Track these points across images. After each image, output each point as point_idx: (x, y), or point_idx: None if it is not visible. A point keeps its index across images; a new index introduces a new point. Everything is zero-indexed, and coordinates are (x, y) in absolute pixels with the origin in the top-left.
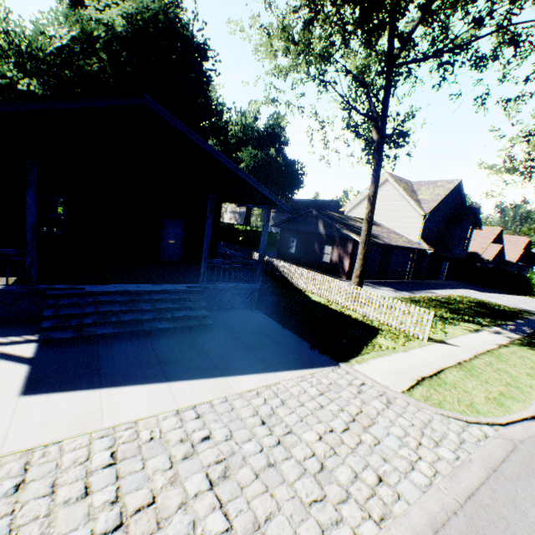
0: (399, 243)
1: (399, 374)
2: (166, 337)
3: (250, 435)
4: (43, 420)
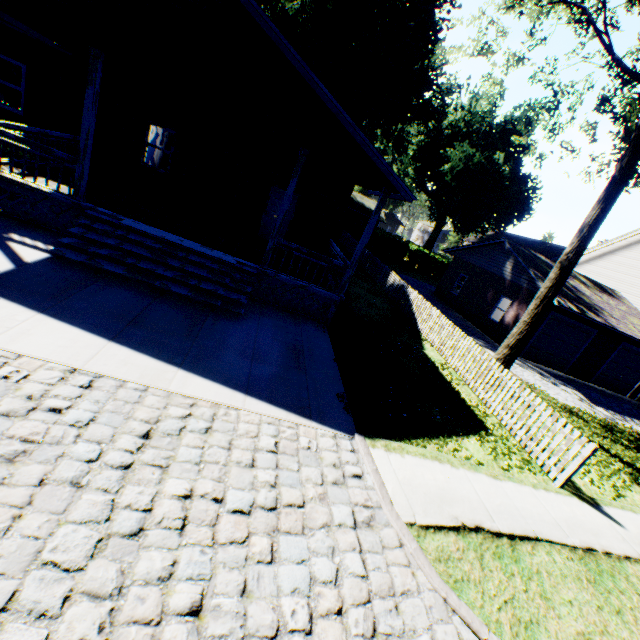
0: (636, 334)
1: (440, 499)
2: (177, 304)
3: (106, 438)
4: None
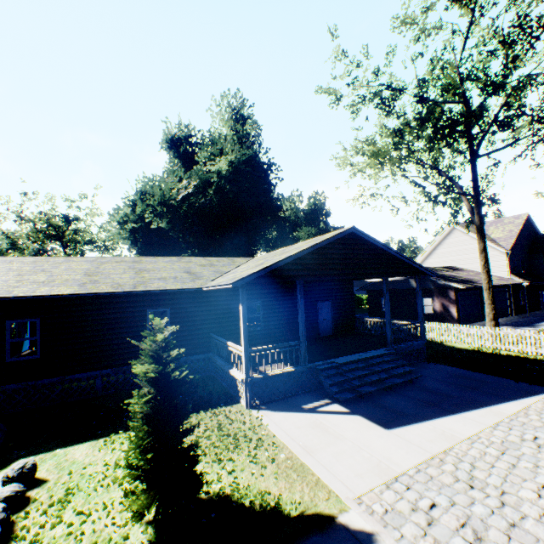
0: (495, 282)
1: None
2: (403, 389)
3: None
4: (422, 439)
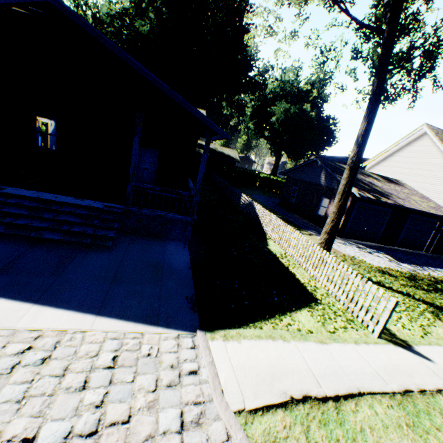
0: (418, 207)
1: (271, 376)
2: (52, 248)
3: None
4: None
